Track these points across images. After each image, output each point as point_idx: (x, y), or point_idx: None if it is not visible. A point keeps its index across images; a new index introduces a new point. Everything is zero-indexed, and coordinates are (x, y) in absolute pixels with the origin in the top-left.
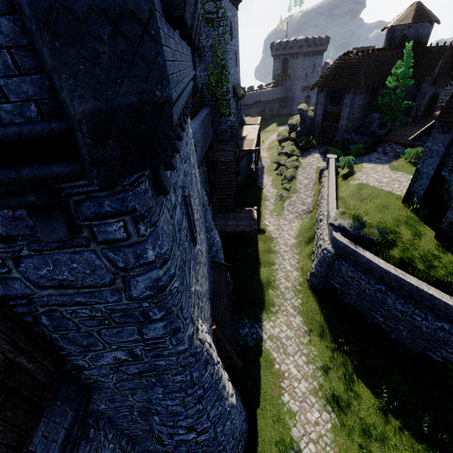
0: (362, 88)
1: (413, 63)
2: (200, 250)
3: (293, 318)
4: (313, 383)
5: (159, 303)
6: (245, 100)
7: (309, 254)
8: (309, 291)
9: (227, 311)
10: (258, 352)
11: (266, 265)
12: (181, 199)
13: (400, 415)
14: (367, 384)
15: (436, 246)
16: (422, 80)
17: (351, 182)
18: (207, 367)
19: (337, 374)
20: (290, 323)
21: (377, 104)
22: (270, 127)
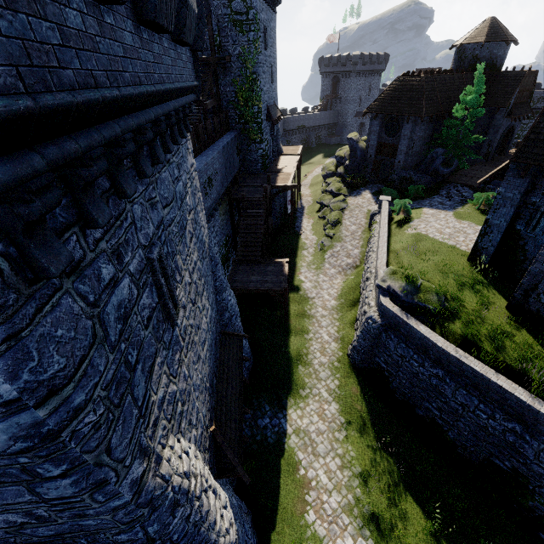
0: (424, 116)
1: (486, 90)
2: (193, 325)
3: (327, 405)
4: (347, 497)
5: (52, 455)
6: (286, 125)
7: (352, 321)
8: (350, 369)
9: (236, 402)
10: (279, 452)
11: (298, 333)
12: (141, 265)
13: (457, 543)
14: (416, 499)
15: (507, 320)
16: (496, 110)
17: (407, 232)
18: (175, 512)
19: (379, 484)
20: (323, 412)
21: (442, 137)
22: (315, 158)
